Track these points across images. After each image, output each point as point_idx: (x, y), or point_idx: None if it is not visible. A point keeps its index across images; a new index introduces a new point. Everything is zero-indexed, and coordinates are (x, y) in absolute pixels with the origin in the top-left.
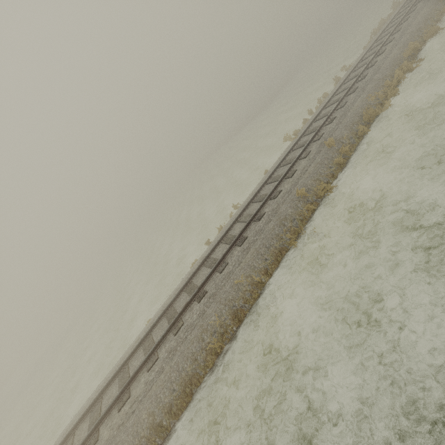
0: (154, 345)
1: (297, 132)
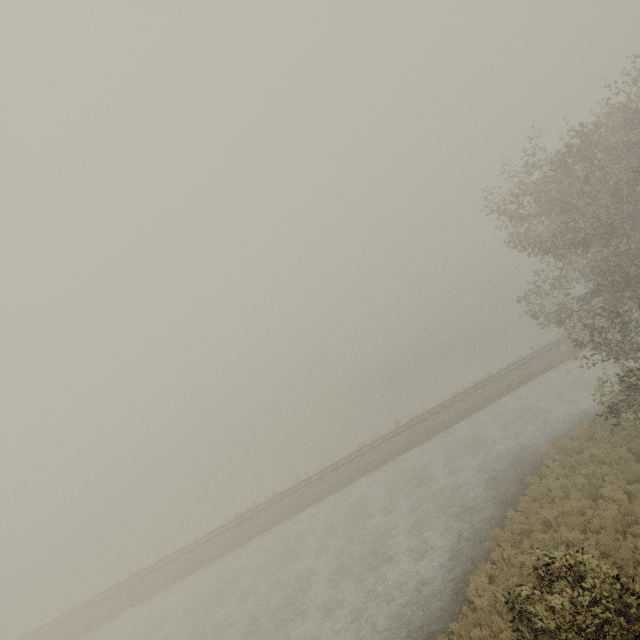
0: (47, 629)
1: (236, 516)
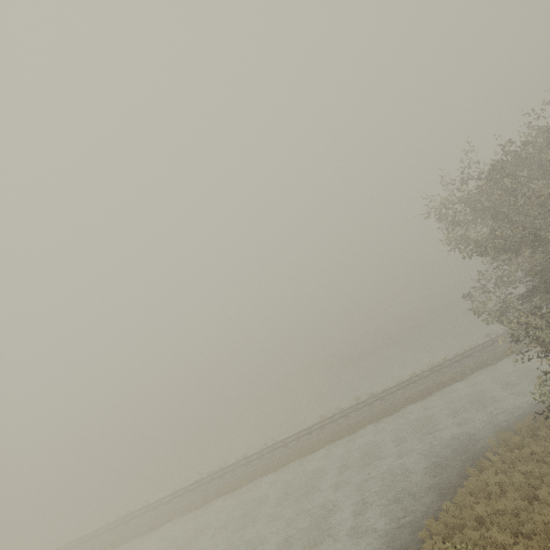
0: None
1: (209, 473)
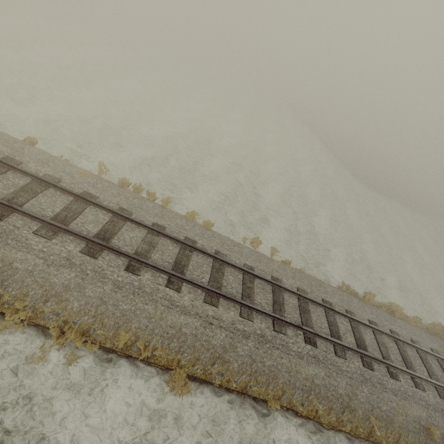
0: None
1: (122, 184)
